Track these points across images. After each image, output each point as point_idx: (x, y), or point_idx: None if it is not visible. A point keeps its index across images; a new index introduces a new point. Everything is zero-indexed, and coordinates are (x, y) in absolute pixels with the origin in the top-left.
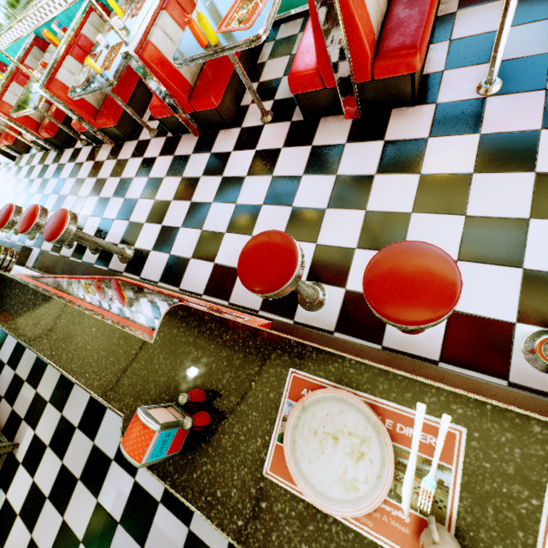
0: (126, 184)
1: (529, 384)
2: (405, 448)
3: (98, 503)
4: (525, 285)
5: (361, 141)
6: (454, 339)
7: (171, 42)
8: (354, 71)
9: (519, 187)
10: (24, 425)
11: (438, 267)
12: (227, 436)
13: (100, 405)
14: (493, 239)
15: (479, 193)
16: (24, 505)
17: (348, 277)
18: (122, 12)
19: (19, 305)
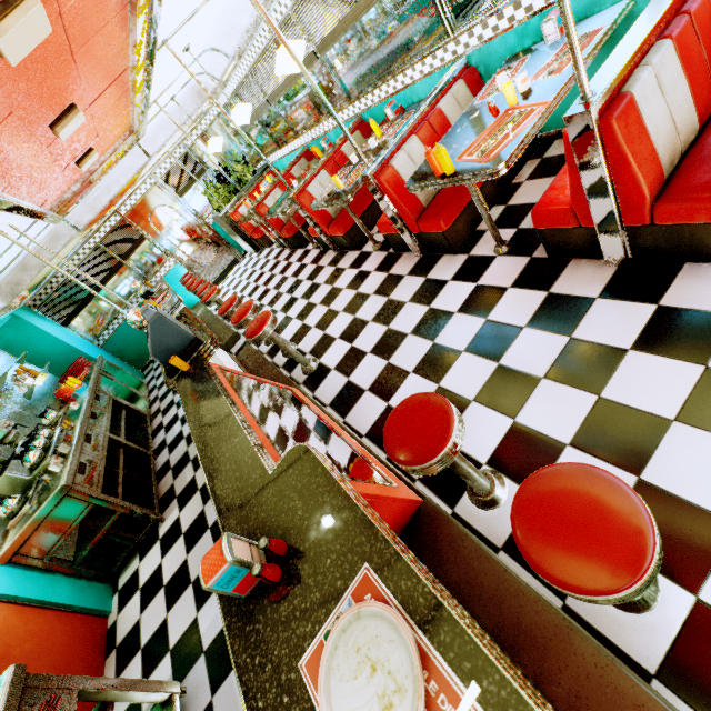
0: (335, 294)
1: None
2: None
3: (196, 619)
4: None
5: (621, 299)
6: (693, 653)
7: (413, 164)
8: (624, 212)
9: None
10: (175, 503)
11: (621, 520)
12: (286, 604)
13: None
14: None
15: None
16: (147, 582)
17: None
18: (381, 132)
19: (200, 393)
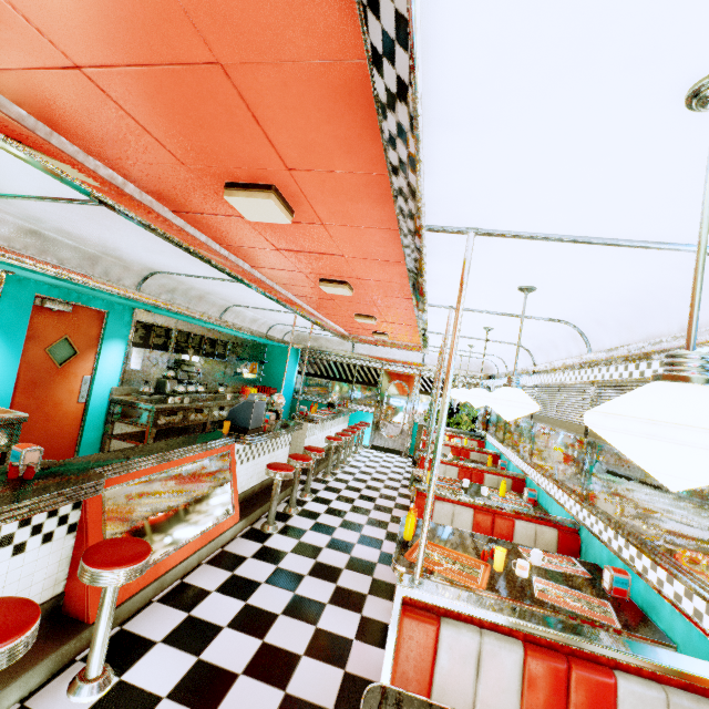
0: (355, 527)
1: None
2: None
3: None
4: None
5: None
6: None
7: (450, 523)
8: None
9: None
10: None
11: None
12: None
13: None
14: None
15: None
16: None
17: None
18: (503, 494)
19: (193, 440)
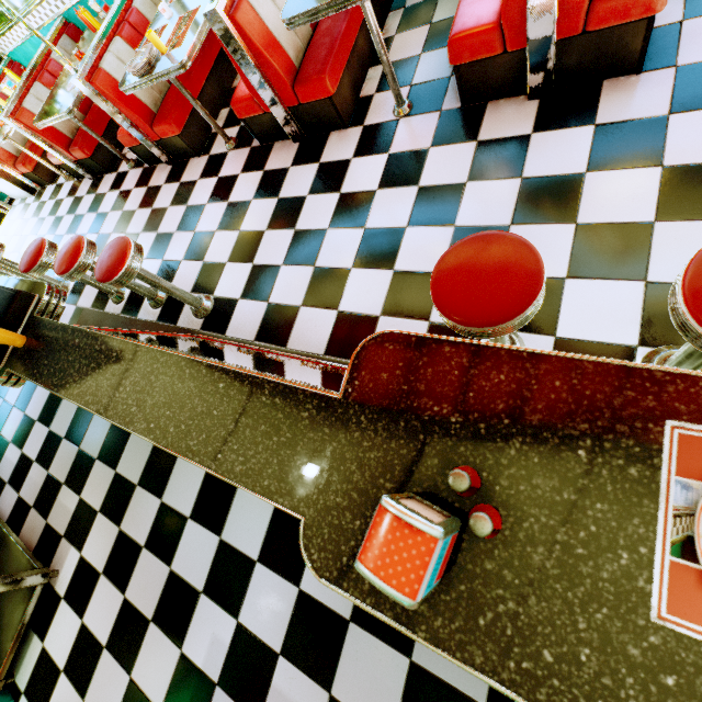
0: (195, 213)
1: None
2: None
3: (183, 656)
4: None
5: (557, 129)
6: None
7: (271, 1)
8: (559, 19)
9: None
10: (65, 545)
11: None
12: (542, 548)
13: (177, 515)
14: None
15: None
16: (70, 658)
17: (557, 320)
18: None
19: (82, 360)
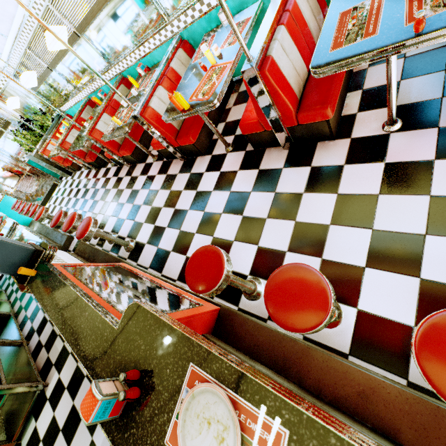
0: (135, 194)
1: (426, 385)
2: (250, 439)
3: (92, 441)
4: (422, 293)
5: (294, 167)
6: (361, 336)
7: (164, 104)
8: (284, 120)
9: (416, 207)
10: (53, 370)
11: (314, 287)
12: (148, 408)
13: None
14: (395, 250)
15: (383, 211)
16: (46, 433)
17: None
18: (138, 84)
19: (50, 288)
